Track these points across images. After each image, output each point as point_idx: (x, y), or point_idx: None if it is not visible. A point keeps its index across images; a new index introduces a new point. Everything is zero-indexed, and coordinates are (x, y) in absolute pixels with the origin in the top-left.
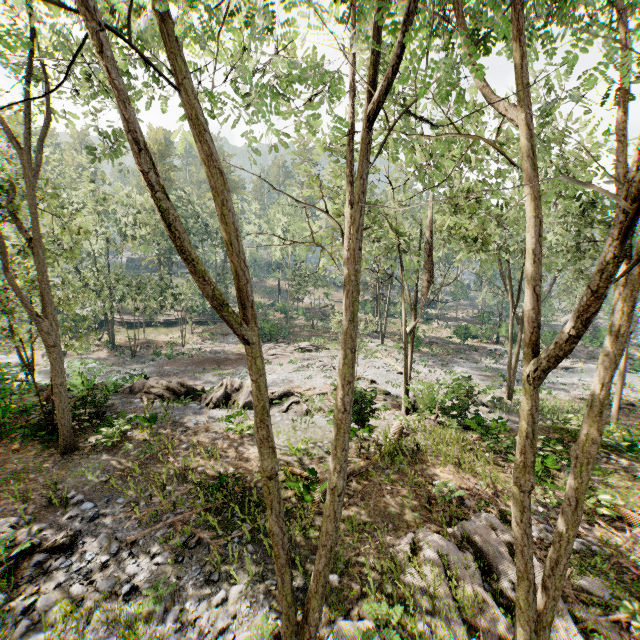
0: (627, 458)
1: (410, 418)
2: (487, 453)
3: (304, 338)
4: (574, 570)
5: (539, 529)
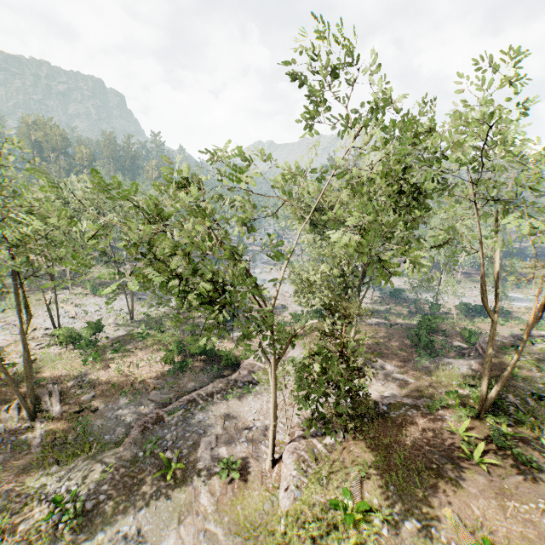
0: (143, 341)
1: (59, 348)
2: (80, 357)
3: None
4: (77, 390)
5: (75, 381)
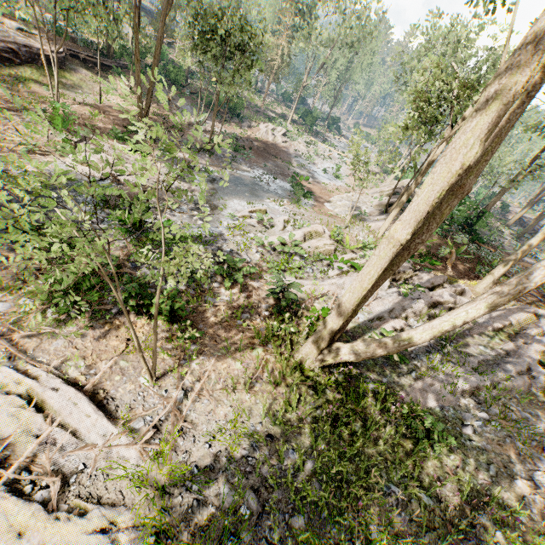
0: None
1: None
2: None
3: (252, 116)
4: None
5: None
